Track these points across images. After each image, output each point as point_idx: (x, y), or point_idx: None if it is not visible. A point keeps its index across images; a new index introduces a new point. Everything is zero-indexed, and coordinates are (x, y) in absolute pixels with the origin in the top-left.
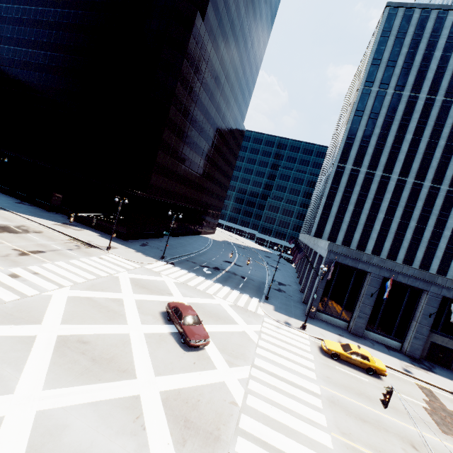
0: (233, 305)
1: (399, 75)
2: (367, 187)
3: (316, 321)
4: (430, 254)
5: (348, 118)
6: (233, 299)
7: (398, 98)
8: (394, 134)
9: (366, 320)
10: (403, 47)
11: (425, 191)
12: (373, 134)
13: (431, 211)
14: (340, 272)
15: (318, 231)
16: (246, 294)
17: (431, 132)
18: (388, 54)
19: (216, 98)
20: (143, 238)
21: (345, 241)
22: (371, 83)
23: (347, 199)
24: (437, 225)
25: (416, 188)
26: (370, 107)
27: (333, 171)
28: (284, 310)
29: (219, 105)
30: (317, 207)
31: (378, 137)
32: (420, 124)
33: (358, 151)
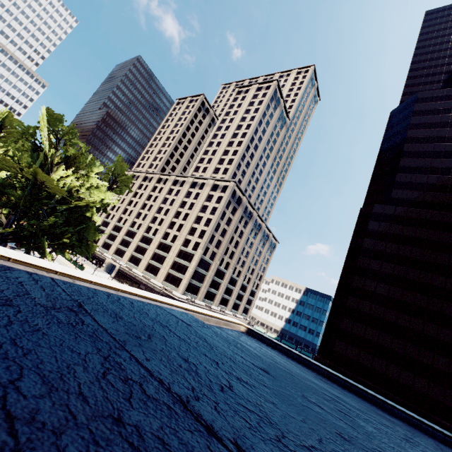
0: None
1: None
2: None
3: None
4: None
5: None
6: None
7: None
8: None
9: None
10: None
11: None
12: None
13: None
14: None
15: None
16: None
17: None
18: None
19: None
20: None
21: None
22: None
23: None
24: None
25: None
26: None
27: None
28: None
29: None
30: None
31: None
32: None
33: None
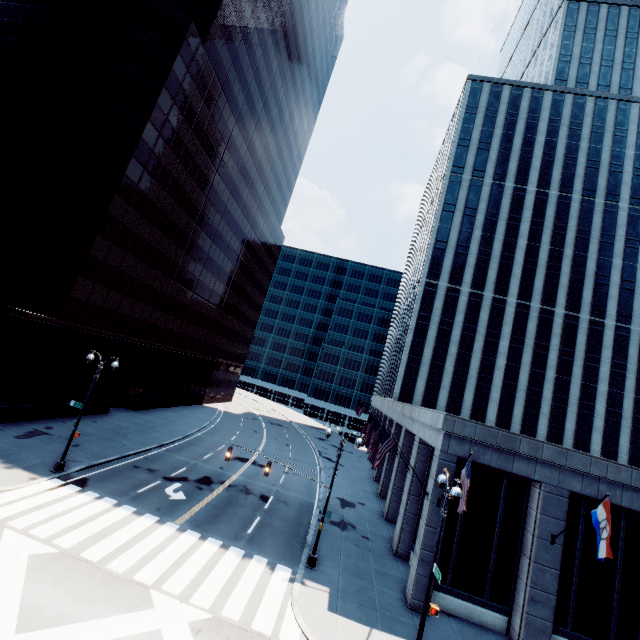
0: (206, 622)
1: (496, 161)
2: (474, 316)
3: (435, 625)
4: (586, 424)
5: (434, 214)
6: (215, 588)
7: (500, 190)
8: (502, 238)
9: (551, 610)
10: (496, 128)
11: (559, 322)
12: (472, 237)
13: (573, 354)
14: (472, 482)
15: (405, 390)
16: (261, 555)
17: (551, 237)
18: (478, 135)
19: (232, 175)
20: (45, 418)
21: (450, 406)
22: (460, 169)
23: (447, 336)
24: (586, 375)
25: (546, 317)
26: (464, 201)
27: (419, 291)
28: (354, 599)
29: (237, 187)
30: (399, 350)
31: (480, 242)
32: (534, 226)
33: (454, 261)
